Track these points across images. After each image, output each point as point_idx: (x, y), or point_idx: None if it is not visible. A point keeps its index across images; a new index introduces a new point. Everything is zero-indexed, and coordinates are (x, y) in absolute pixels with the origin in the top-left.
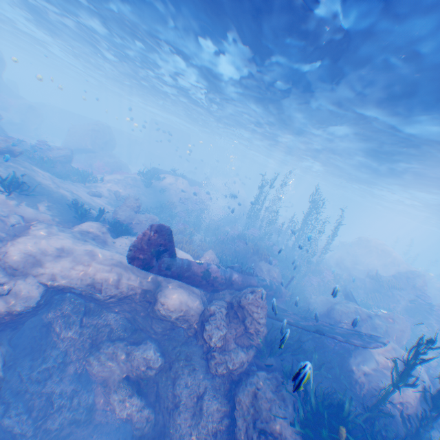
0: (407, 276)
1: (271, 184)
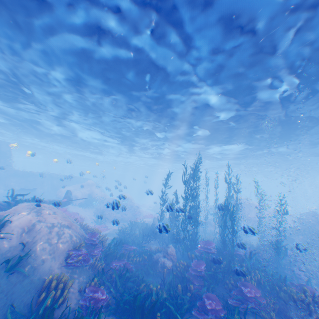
0: (311, 218)
1: (194, 174)
